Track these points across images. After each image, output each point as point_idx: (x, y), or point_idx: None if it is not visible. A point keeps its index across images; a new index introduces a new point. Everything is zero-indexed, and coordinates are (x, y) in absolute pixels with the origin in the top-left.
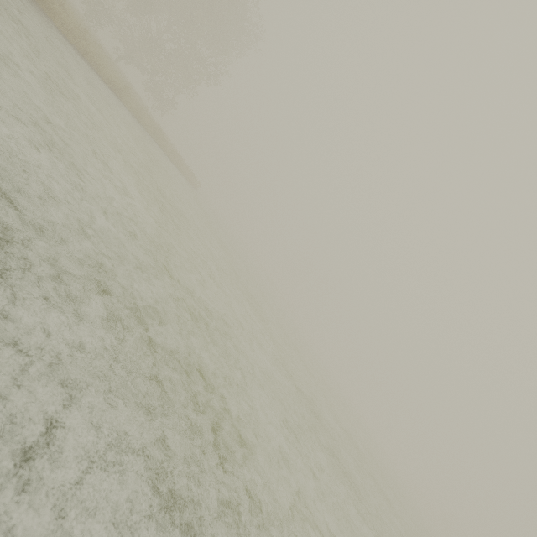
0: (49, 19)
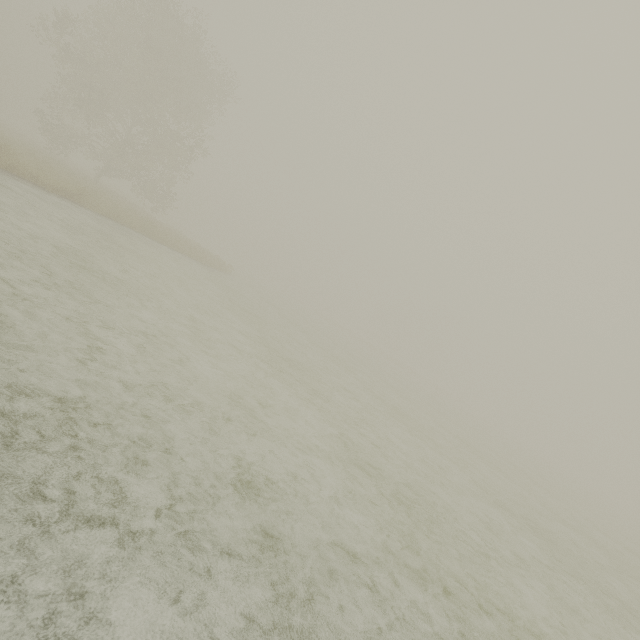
0: None
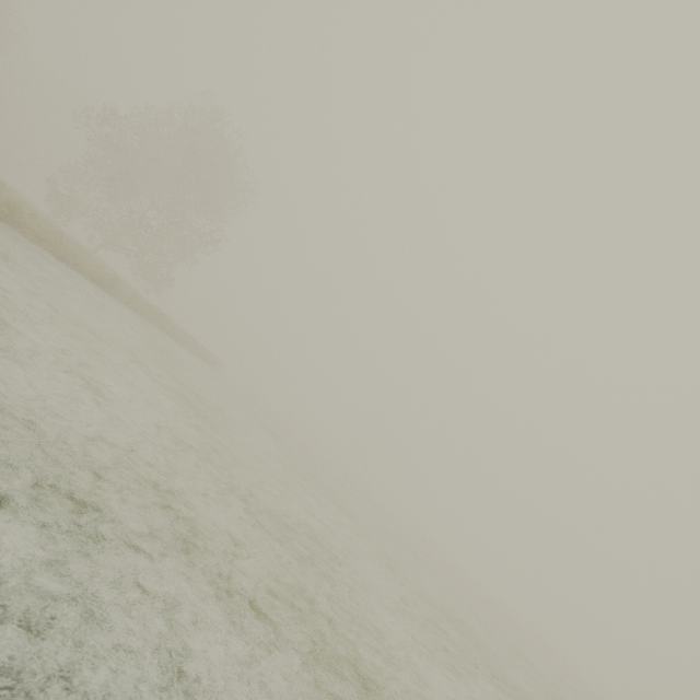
0: (20, 235)
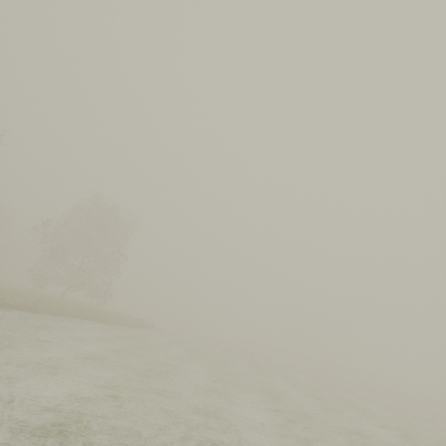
0: None
